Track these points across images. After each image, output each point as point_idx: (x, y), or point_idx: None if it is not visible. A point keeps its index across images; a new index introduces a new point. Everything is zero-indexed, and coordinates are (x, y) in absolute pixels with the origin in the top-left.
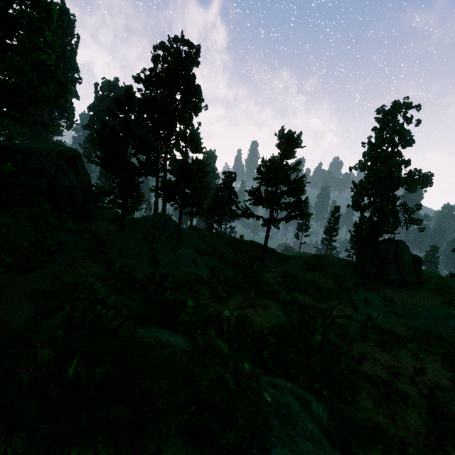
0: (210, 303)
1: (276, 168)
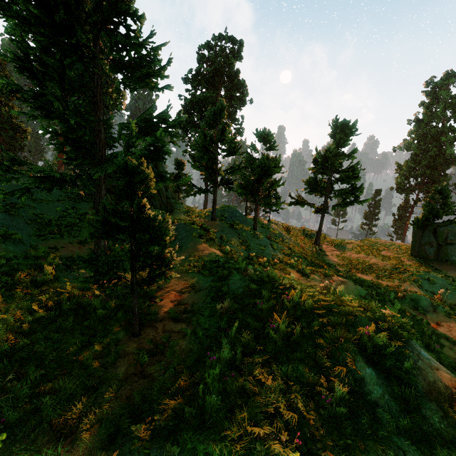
0: (300, 278)
1: (332, 157)
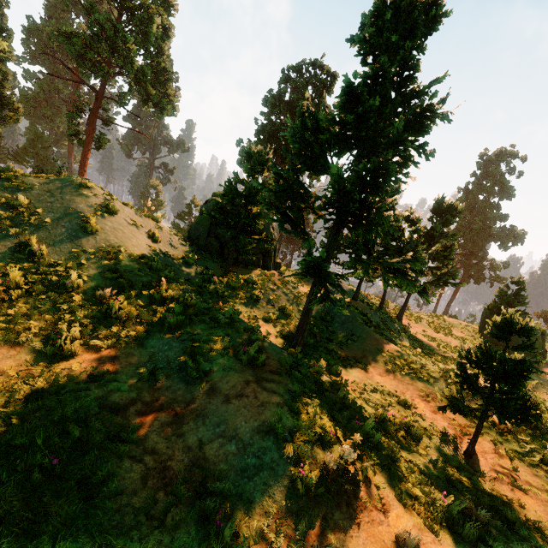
0: None
1: (438, 236)
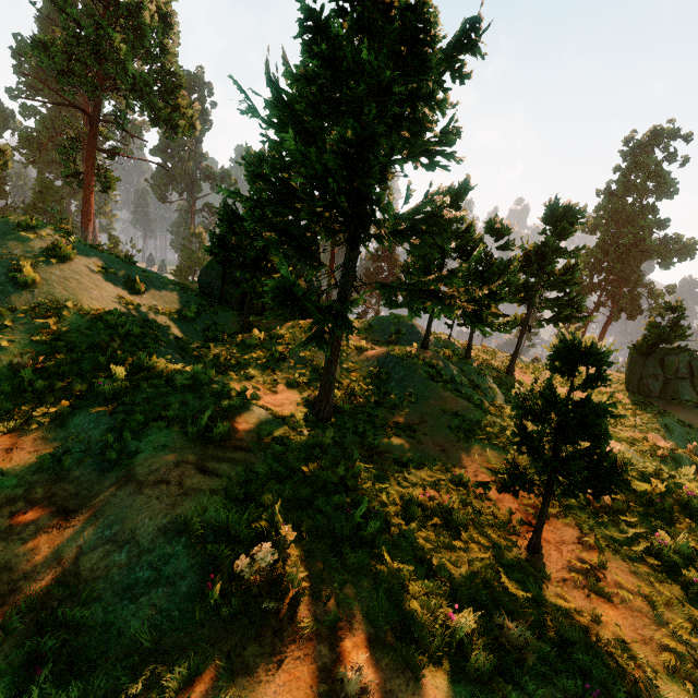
0: None
1: (551, 254)
